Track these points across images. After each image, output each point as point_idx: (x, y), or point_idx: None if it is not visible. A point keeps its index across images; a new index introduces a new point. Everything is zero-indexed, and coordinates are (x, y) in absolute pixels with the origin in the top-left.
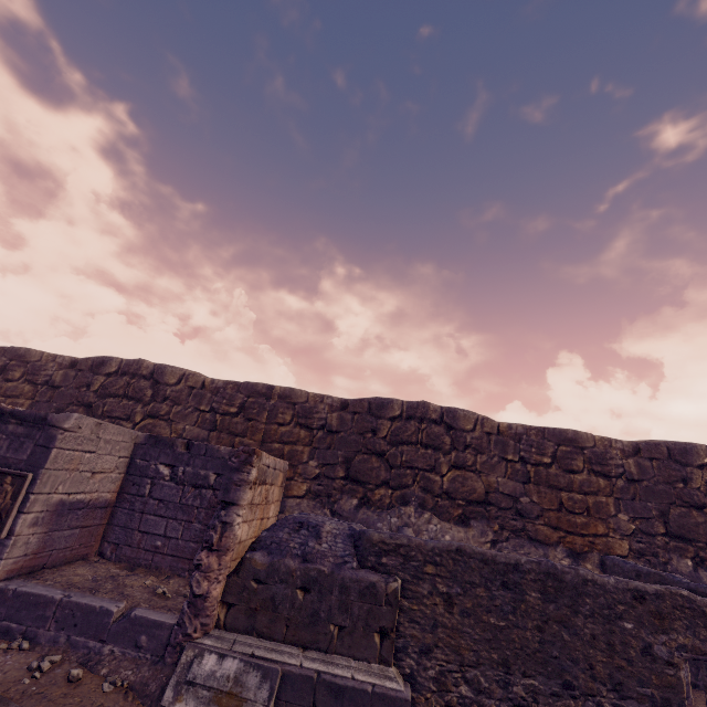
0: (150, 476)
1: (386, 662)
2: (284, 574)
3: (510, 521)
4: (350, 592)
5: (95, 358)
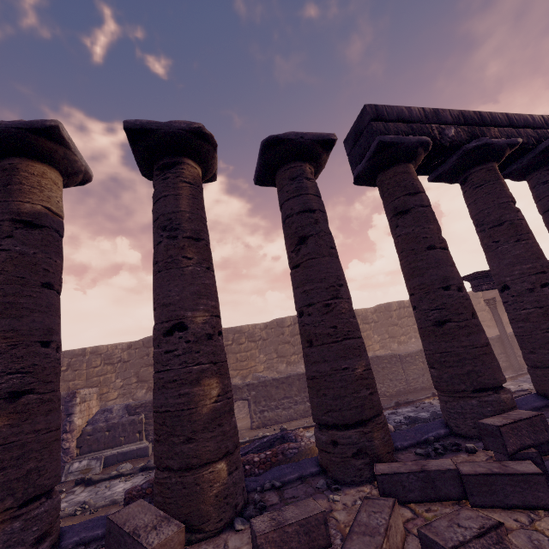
0: None
1: (142, 440)
2: (100, 429)
3: None
4: (126, 425)
5: None
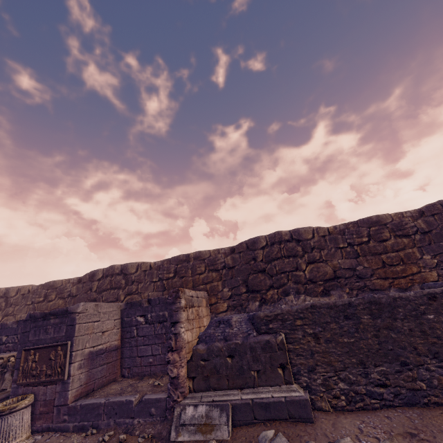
0: (134, 325)
1: (289, 382)
2: (217, 352)
3: (355, 284)
4: (256, 350)
5: (89, 273)
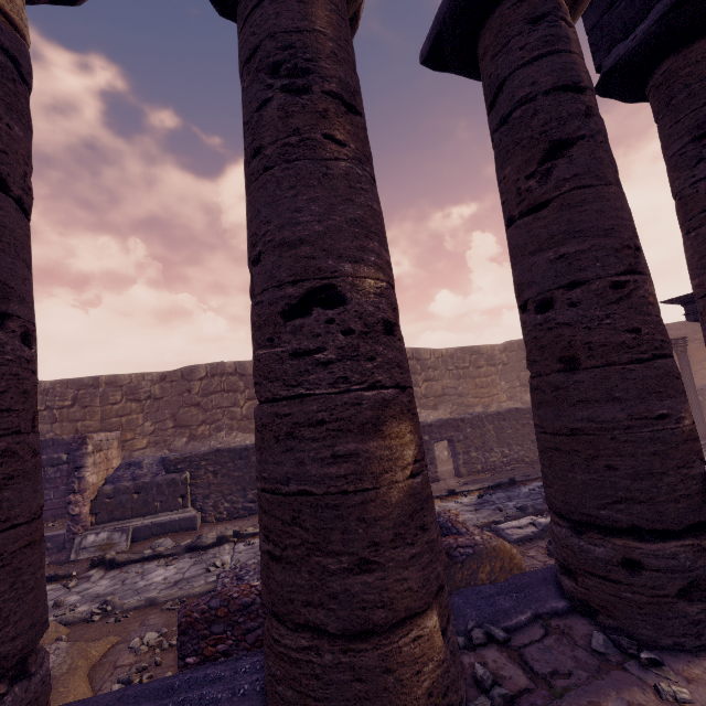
0: None
1: (186, 507)
2: (124, 490)
3: None
4: (163, 486)
5: None
